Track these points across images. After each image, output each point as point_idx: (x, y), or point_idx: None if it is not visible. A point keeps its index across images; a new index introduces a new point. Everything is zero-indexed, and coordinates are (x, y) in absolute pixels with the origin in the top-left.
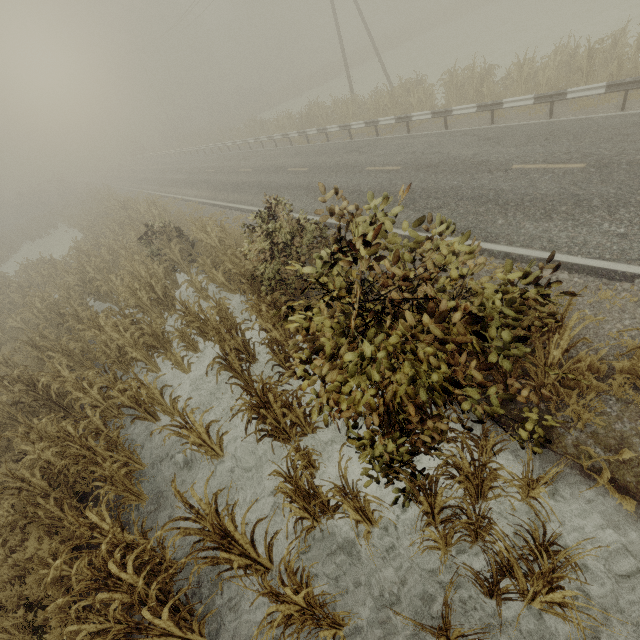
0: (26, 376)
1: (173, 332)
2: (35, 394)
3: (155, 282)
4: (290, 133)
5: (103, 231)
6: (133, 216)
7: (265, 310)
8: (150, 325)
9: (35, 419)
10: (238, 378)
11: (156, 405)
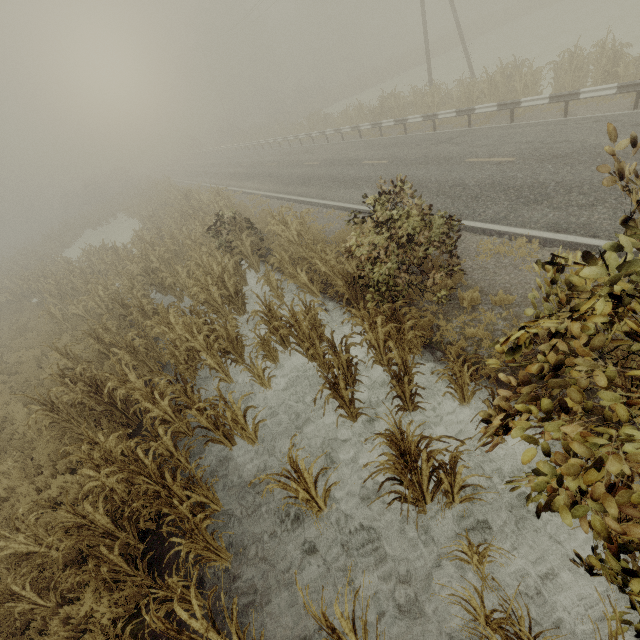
0: (88, 374)
1: (247, 336)
2: (97, 396)
3: (228, 277)
4: (362, 125)
5: (164, 221)
6: (196, 206)
7: (380, 322)
8: (224, 326)
9: (99, 433)
10: (343, 407)
11: (236, 428)
